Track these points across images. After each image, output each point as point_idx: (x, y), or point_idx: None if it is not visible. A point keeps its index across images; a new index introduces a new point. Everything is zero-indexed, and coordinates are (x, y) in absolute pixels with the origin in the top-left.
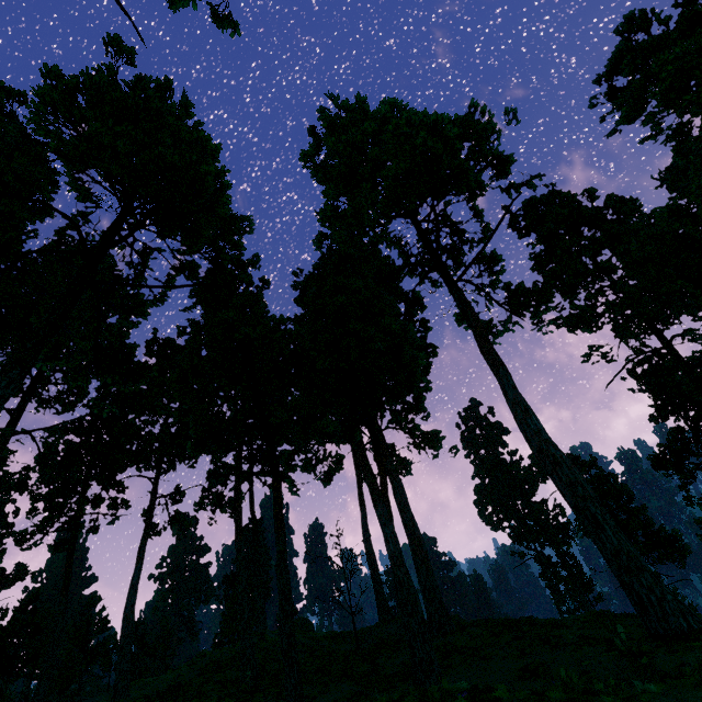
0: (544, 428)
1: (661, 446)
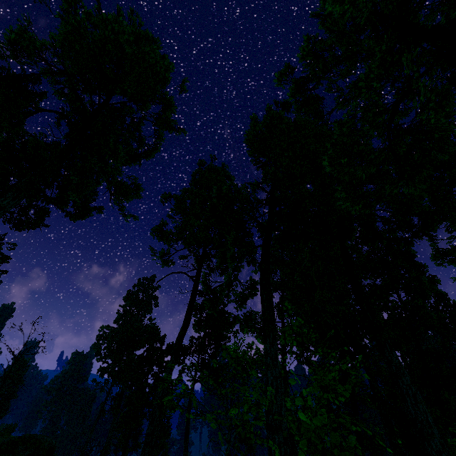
0: None
1: None
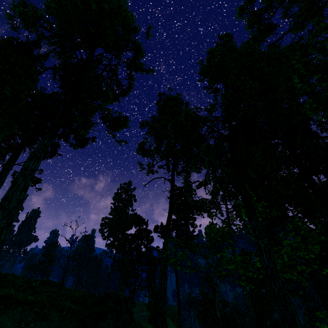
0: (35, 169)
1: (162, 223)
